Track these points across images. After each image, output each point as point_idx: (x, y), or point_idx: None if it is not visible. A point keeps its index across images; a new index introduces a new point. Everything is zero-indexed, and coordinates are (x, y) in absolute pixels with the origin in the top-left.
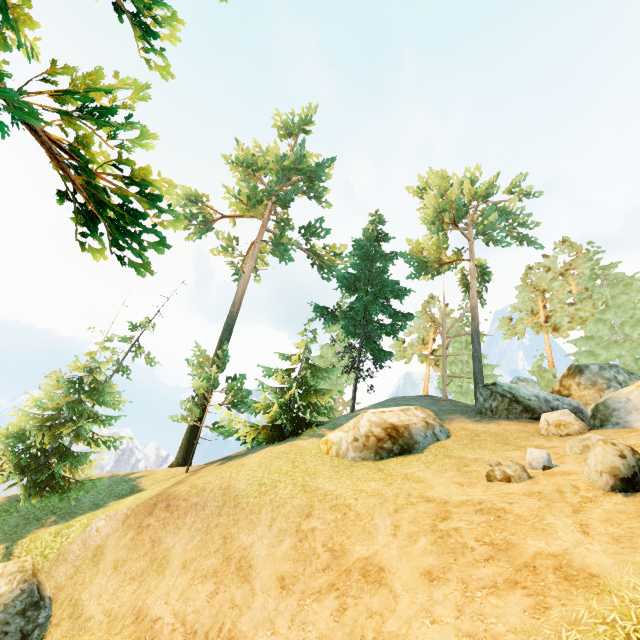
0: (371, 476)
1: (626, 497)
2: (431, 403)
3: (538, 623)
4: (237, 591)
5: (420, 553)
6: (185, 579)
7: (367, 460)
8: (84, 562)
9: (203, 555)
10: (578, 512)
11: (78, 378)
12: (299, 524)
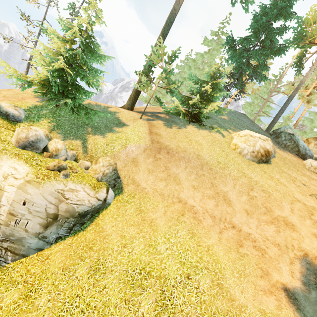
0: (265, 175)
1: None
2: (252, 124)
3: None
4: (227, 208)
5: (309, 226)
6: (199, 195)
7: (254, 162)
8: (128, 163)
9: (203, 187)
10: None
11: (78, 30)
12: (248, 192)
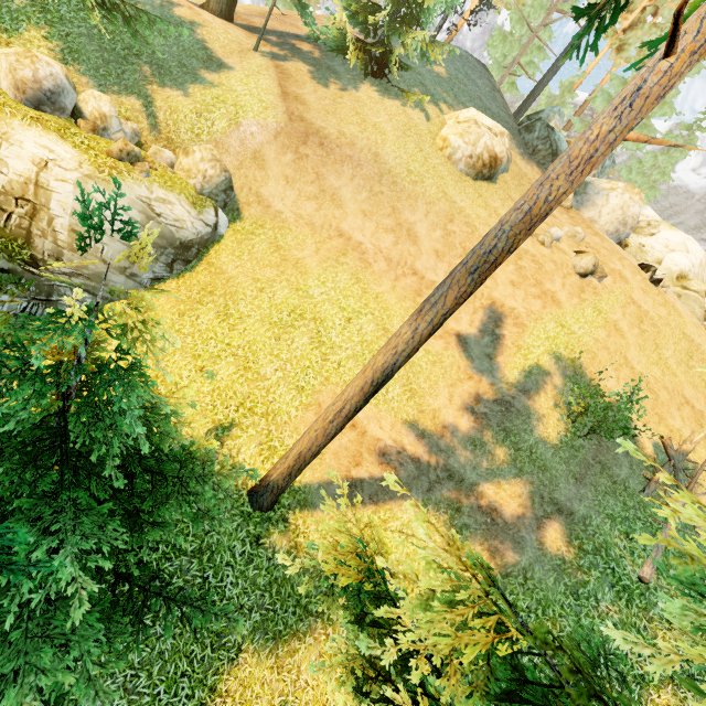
0: (478, 201)
1: (579, 278)
2: (492, 95)
3: (543, 311)
4: (411, 248)
5: (510, 272)
6: (372, 226)
7: (468, 176)
8: (246, 160)
9: (380, 214)
10: (564, 278)
11: None
12: (446, 224)
